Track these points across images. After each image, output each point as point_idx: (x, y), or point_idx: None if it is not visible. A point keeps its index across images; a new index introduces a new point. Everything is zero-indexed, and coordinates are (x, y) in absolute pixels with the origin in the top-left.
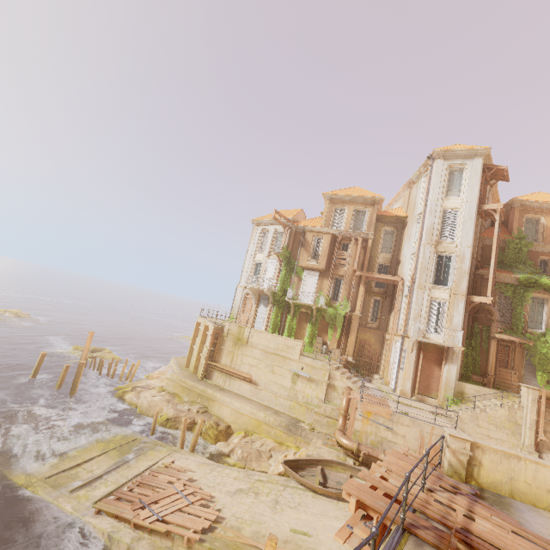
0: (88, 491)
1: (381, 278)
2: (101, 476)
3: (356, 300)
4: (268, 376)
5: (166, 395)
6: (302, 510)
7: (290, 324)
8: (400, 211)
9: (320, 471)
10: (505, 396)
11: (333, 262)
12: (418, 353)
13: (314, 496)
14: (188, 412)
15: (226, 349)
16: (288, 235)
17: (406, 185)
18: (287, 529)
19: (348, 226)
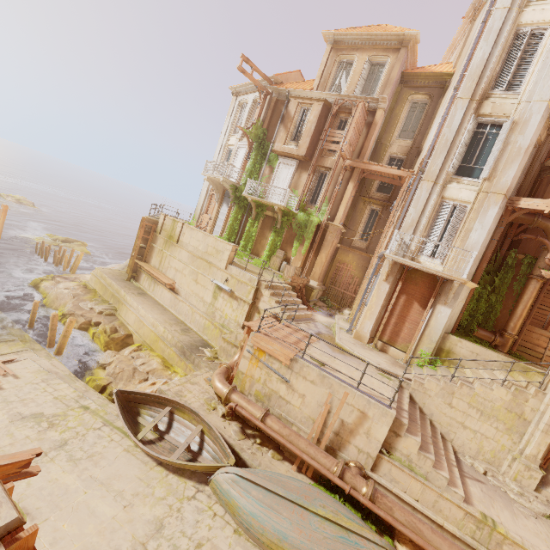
0: None
1: (380, 171)
2: None
3: (339, 204)
4: (191, 286)
5: (78, 289)
6: (81, 468)
7: (249, 230)
8: (444, 67)
9: (168, 415)
10: (517, 370)
11: (318, 146)
12: (396, 283)
13: (129, 448)
14: (89, 311)
15: (156, 247)
16: (266, 105)
17: (467, 15)
18: None
19: (352, 89)
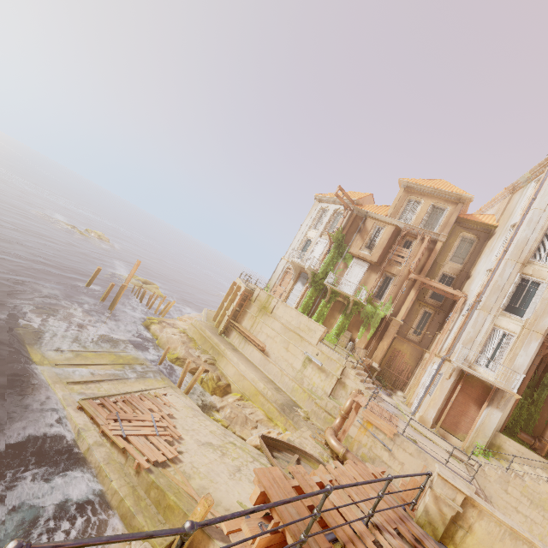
0: (82, 389)
1: (439, 287)
2: (99, 381)
3: (402, 305)
4: (281, 352)
5: (184, 337)
6: None
7: (321, 309)
8: (489, 218)
9: (296, 460)
10: None
11: (387, 257)
12: (456, 383)
13: None
14: (197, 358)
15: (250, 313)
16: (347, 217)
17: (508, 188)
18: (235, 499)
19: (418, 221)
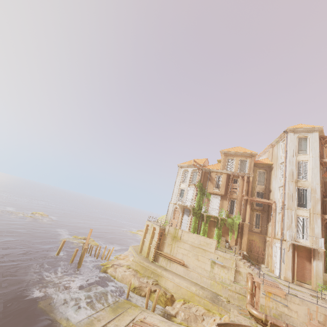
0: None
1: (260, 200)
2: (106, 324)
3: (245, 214)
4: (195, 262)
5: (132, 271)
6: None
7: (204, 228)
8: (267, 160)
9: None
10: None
11: (228, 190)
12: (293, 252)
13: None
14: (147, 283)
15: (167, 242)
16: (200, 174)
17: (269, 145)
18: None
19: (236, 169)
